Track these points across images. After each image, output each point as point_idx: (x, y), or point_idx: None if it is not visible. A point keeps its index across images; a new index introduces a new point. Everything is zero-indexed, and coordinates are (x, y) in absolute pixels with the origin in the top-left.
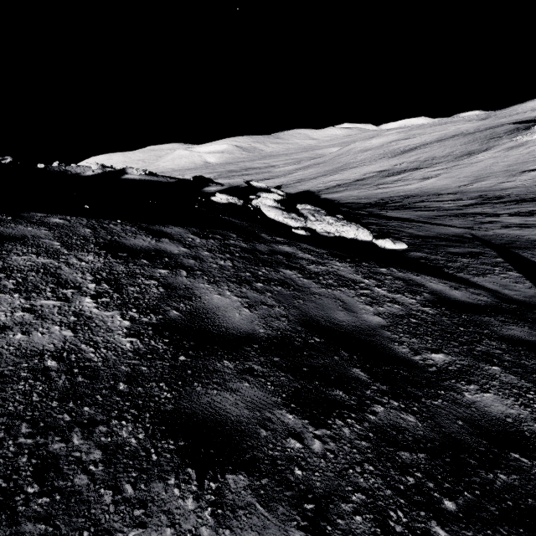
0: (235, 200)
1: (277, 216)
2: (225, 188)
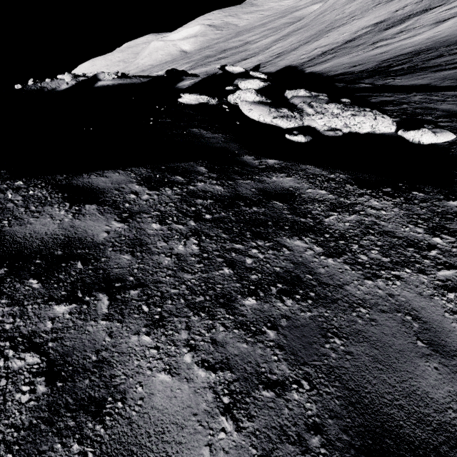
0: (207, 99)
1: (263, 117)
2: (199, 79)
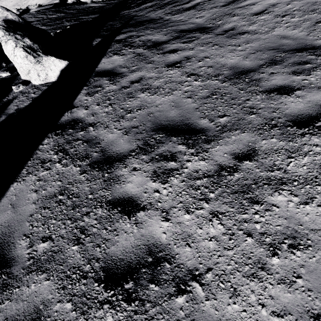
0: (73, 0)
1: (83, 0)
2: None
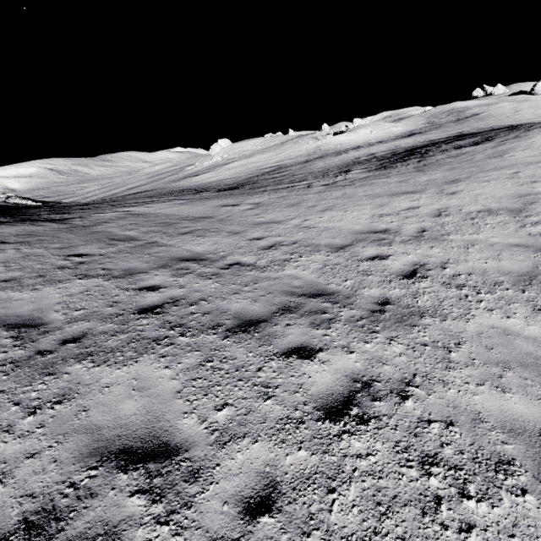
0: None
1: None
2: None
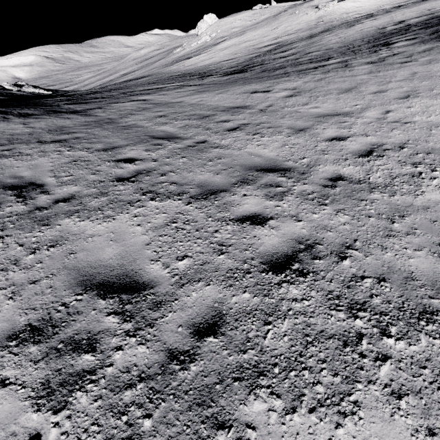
0: None
1: (8, 87)
2: None
